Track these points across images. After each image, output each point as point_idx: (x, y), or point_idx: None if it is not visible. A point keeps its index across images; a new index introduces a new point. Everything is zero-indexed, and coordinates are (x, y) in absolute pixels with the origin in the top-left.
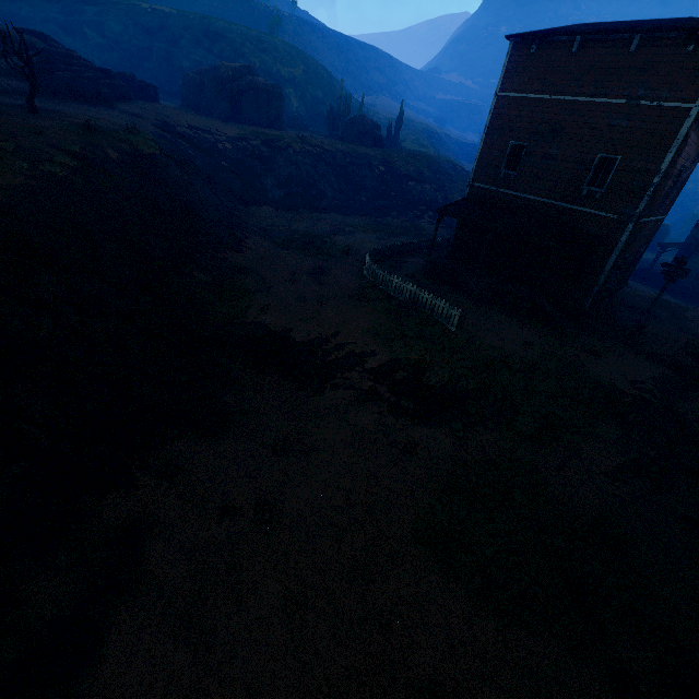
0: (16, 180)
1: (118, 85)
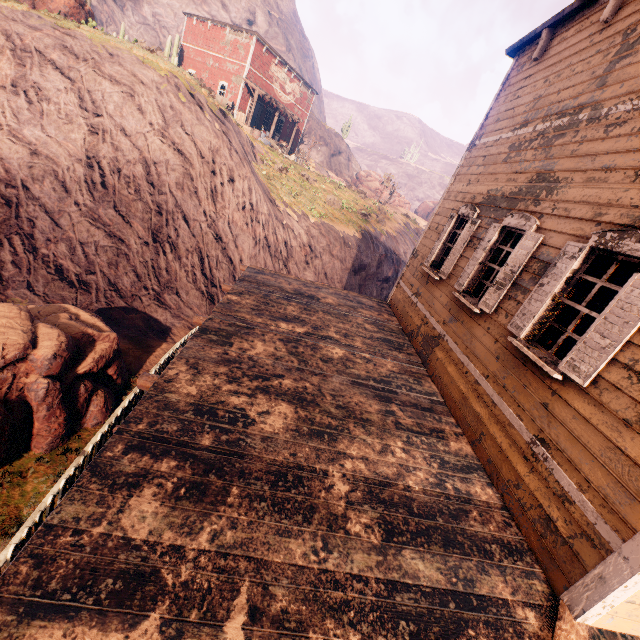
0: (396, 226)
1: (401, 201)
